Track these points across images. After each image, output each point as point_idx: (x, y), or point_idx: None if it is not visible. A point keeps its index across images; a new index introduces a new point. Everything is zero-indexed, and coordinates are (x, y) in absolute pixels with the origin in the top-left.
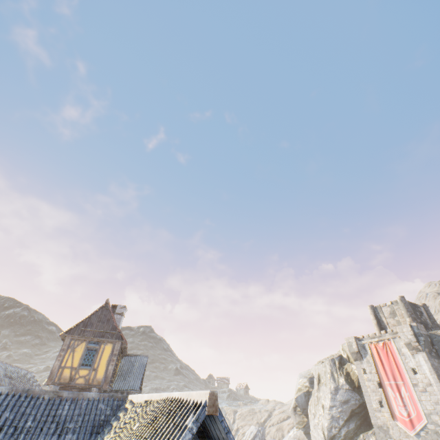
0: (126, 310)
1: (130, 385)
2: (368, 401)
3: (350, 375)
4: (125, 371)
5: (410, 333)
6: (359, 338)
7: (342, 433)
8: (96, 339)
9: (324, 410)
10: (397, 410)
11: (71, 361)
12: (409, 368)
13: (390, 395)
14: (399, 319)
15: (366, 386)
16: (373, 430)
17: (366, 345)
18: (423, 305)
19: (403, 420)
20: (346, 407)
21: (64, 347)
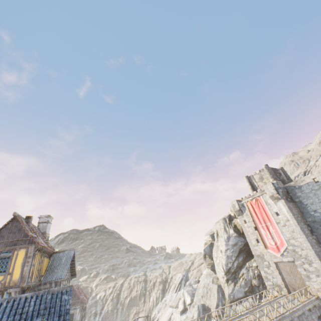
0: (51, 218)
1: (58, 275)
2: (249, 241)
3: (237, 226)
4: (54, 265)
5: (272, 188)
6: (240, 200)
7: (234, 265)
8: (8, 248)
9: (222, 253)
10: (268, 242)
11: None
12: (273, 212)
13: (263, 233)
14: (265, 181)
15: (247, 231)
16: (254, 258)
17: (244, 204)
18: (281, 168)
19: (272, 248)
20: (236, 248)
21: None
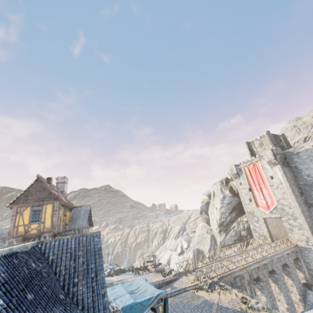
0: (67, 179)
1: (80, 225)
2: (243, 200)
3: (233, 187)
4: (75, 217)
5: (270, 154)
6: (238, 165)
7: (227, 220)
8: (38, 203)
9: (217, 210)
10: (259, 201)
11: (22, 221)
12: (268, 176)
13: (256, 194)
14: (264, 147)
15: (241, 192)
16: (246, 215)
17: (242, 168)
18: (282, 135)
19: (263, 206)
20: (230, 206)
21: (13, 214)
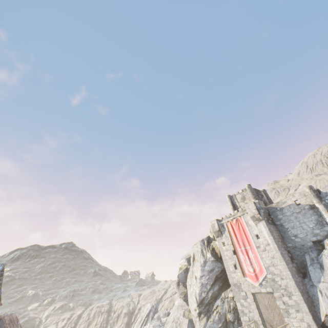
0: None
1: None
2: (227, 267)
3: (215, 249)
4: None
5: (254, 208)
6: (220, 220)
7: (209, 295)
8: None
9: (197, 280)
10: (246, 268)
11: None
12: (254, 235)
13: (242, 258)
14: (247, 201)
15: (225, 255)
16: (231, 288)
17: (224, 224)
18: (263, 190)
19: (250, 275)
20: (212, 274)
21: None
